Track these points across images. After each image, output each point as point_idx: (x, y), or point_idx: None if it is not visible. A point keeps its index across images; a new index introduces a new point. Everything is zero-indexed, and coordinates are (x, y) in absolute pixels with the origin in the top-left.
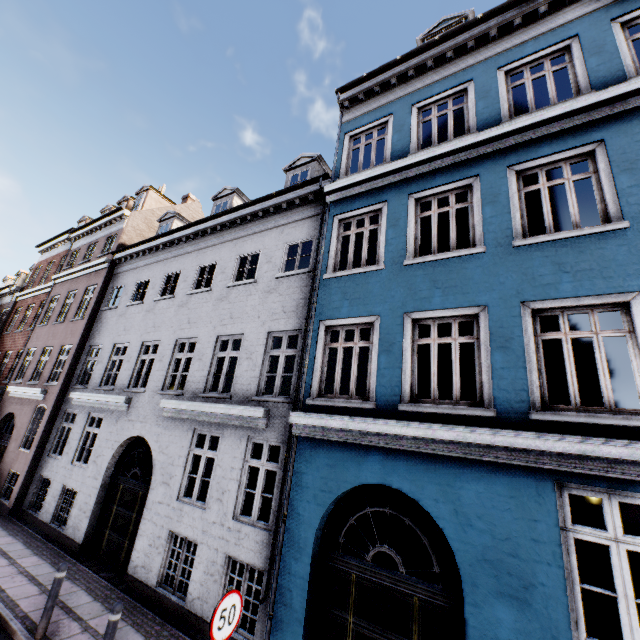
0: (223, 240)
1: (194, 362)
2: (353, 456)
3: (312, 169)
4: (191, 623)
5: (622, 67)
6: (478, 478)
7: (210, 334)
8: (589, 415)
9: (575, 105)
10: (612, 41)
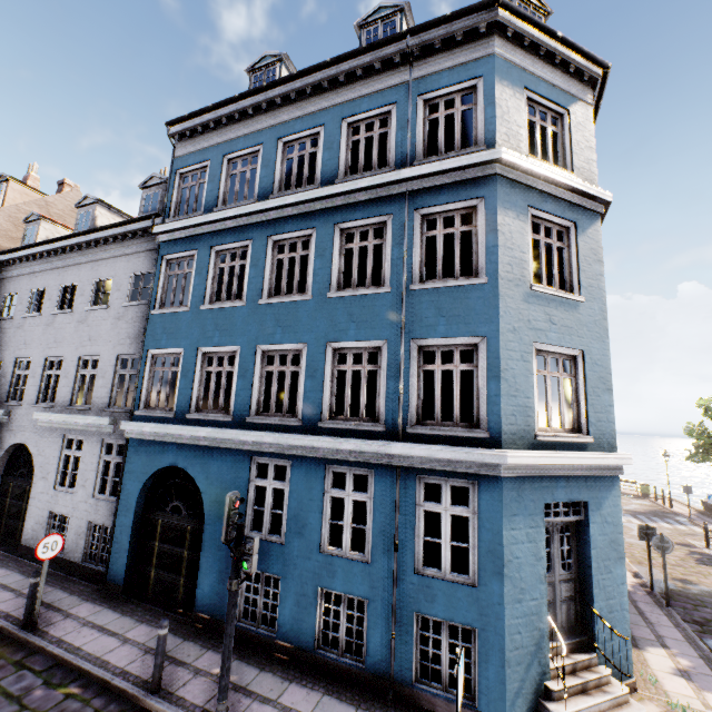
0: (82, 261)
1: (61, 379)
2: (161, 449)
3: (163, 192)
4: (67, 566)
5: (337, 167)
6: (220, 457)
7: (73, 354)
8: (270, 419)
9: (302, 197)
10: (338, 140)
